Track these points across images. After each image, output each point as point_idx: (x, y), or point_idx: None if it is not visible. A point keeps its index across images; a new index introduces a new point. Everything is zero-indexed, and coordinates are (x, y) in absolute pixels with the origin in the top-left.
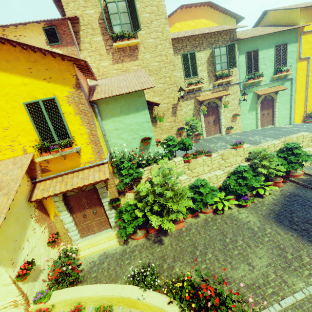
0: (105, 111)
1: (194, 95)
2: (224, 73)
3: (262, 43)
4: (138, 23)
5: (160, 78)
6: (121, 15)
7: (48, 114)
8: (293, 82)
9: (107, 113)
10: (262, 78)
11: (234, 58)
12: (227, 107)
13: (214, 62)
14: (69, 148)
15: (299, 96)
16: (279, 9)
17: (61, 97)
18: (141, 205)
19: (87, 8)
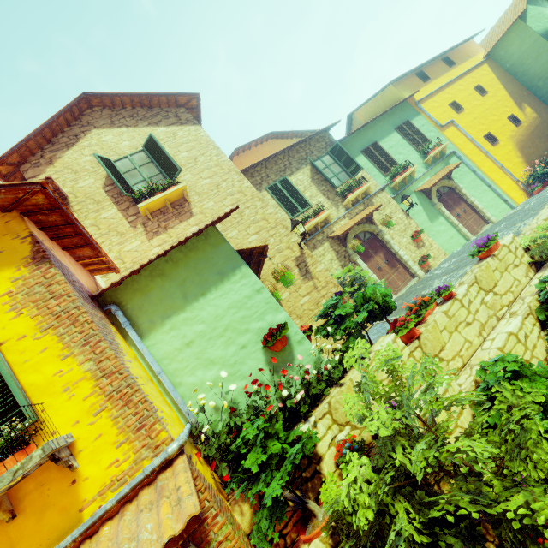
0: (144, 313)
1: (322, 235)
2: (351, 182)
3: (374, 133)
4: (173, 165)
5: (248, 226)
6: (142, 169)
7: None
8: (459, 155)
9: (150, 316)
10: (411, 168)
11: (350, 160)
12: (393, 224)
13: (324, 175)
14: (17, 459)
15: (486, 167)
16: (365, 102)
17: None
18: None
19: (79, 180)
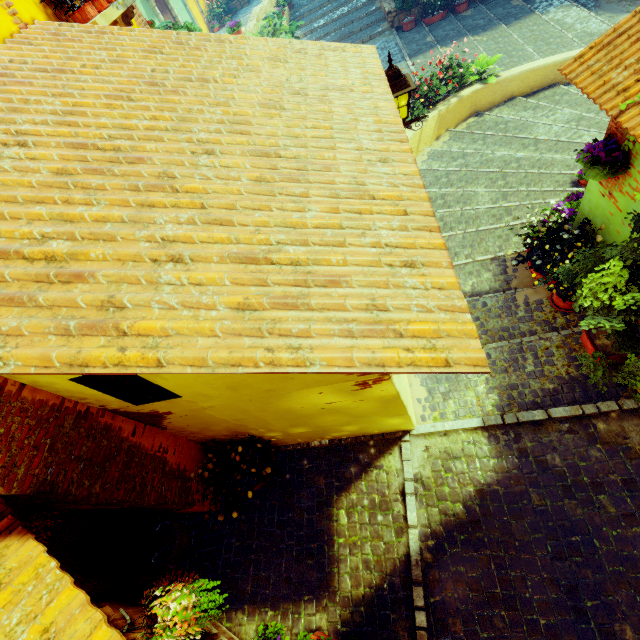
0: None
1: None
2: None
3: None
4: None
5: None
6: None
7: None
8: None
9: None
10: None
11: None
12: None
13: None
14: None
15: None
16: None
17: None
18: None
19: None
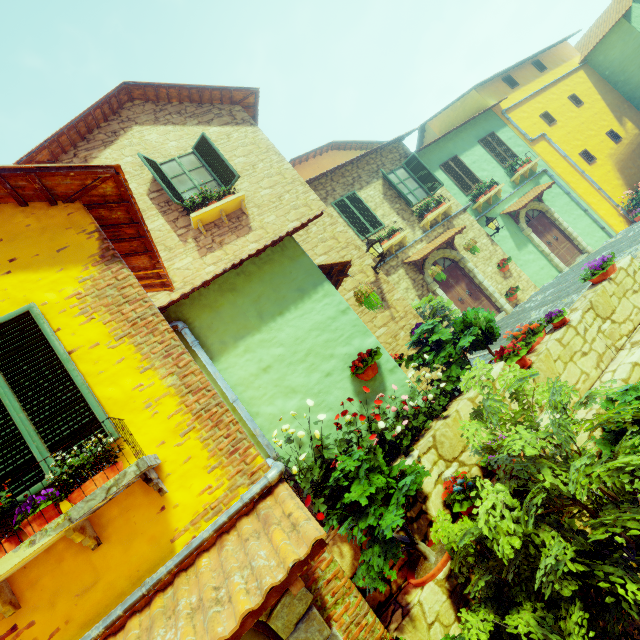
0: (214, 332)
1: (397, 260)
2: (430, 200)
3: (454, 146)
4: (229, 170)
5: (315, 245)
6: (192, 174)
7: (9, 373)
8: (551, 174)
9: (221, 336)
10: (497, 187)
11: (429, 175)
12: (478, 249)
13: (399, 190)
14: (106, 476)
15: (581, 189)
16: (442, 110)
17: (56, 304)
18: (535, 623)
19: None
